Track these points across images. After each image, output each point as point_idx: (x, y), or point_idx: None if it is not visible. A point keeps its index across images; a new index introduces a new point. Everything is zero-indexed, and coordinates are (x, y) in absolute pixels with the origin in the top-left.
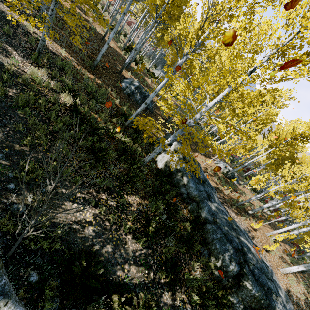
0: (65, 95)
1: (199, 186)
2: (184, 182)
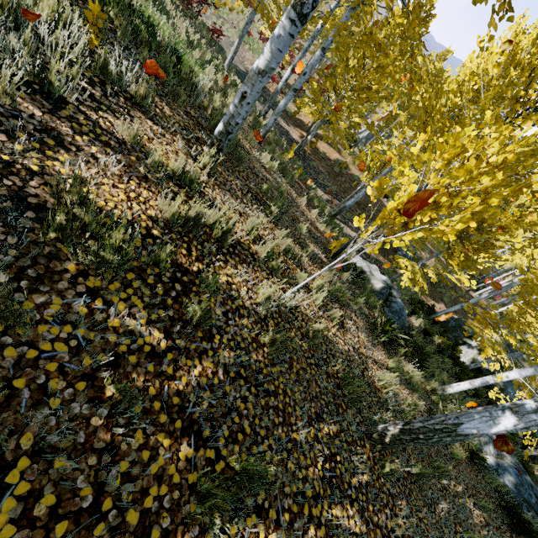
0: (413, 317)
1: (514, 389)
2: (500, 386)
